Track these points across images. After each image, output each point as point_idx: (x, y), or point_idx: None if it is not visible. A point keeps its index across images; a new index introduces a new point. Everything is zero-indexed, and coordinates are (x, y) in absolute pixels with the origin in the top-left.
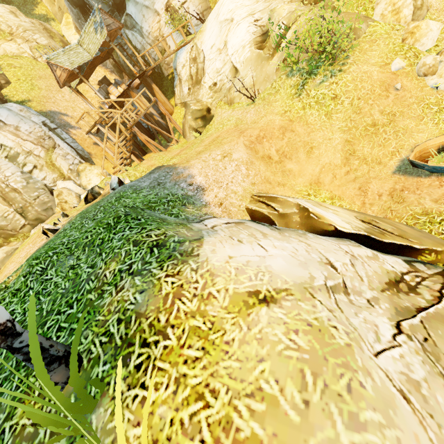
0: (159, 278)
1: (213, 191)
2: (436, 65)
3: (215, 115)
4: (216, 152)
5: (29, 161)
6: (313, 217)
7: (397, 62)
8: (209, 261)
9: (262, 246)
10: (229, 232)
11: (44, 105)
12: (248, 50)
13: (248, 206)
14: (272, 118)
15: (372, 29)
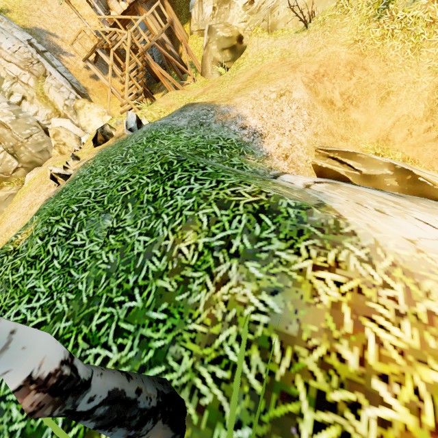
0: (302, 270)
1: (274, 138)
2: None
3: (248, 46)
4: (268, 88)
5: (16, 89)
6: (426, 182)
7: None
8: (383, 246)
9: (427, 223)
10: (346, 196)
11: (27, 18)
12: None
13: (316, 162)
14: (336, 50)
15: None
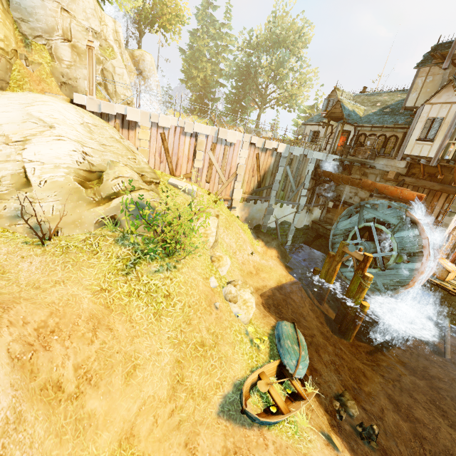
0: None
1: None
2: (237, 297)
3: None
4: None
5: None
6: None
7: (214, 280)
8: None
9: None
10: None
11: None
12: (62, 173)
13: None
14: (78, 294)
15: (193, 238)
